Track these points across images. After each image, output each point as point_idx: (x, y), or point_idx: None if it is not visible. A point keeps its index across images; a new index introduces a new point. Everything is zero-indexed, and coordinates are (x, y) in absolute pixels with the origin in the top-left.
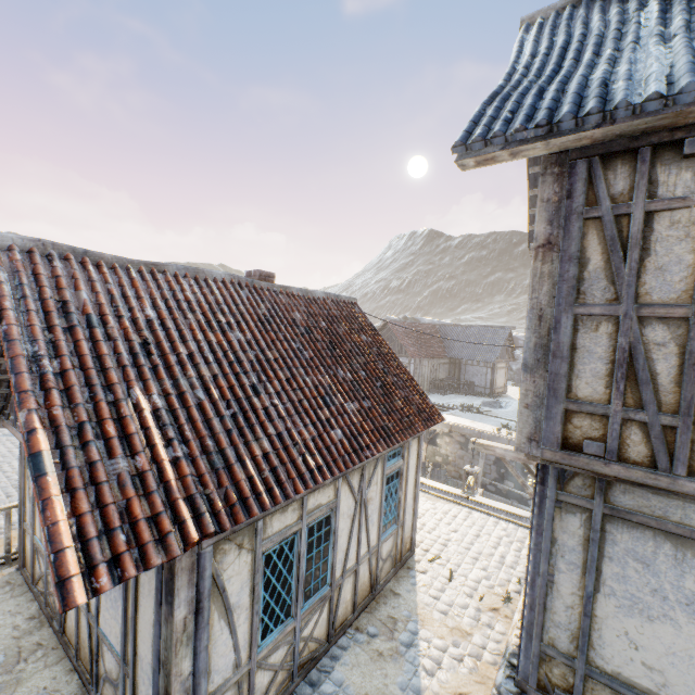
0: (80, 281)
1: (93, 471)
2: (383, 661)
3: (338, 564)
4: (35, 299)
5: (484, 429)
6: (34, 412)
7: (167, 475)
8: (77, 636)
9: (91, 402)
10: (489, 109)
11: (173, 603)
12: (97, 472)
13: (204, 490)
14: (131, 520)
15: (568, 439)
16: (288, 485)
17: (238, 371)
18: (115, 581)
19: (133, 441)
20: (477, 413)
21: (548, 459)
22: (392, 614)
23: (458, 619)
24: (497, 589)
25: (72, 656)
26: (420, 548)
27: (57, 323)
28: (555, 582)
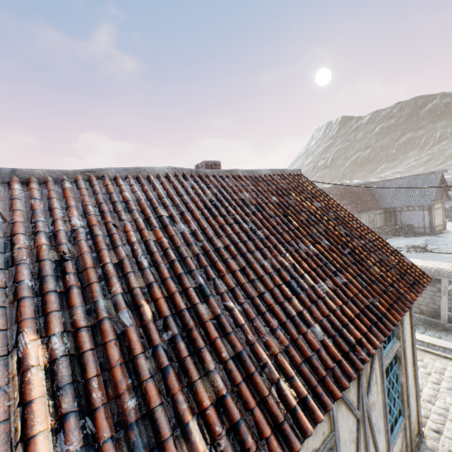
0: None
1: None
2: None
3: None
4: None
5: (440, 267)
6: None
7: None
8: None
9: None
10: None
11: None
12: None
13: None
14: None
15: None
16: None
17: (179, 272)
18: None
19: None
20: (425, 252)
21: None
22: None
23: None
24: None
25: None
26: (429, 428)
27: None
28: None
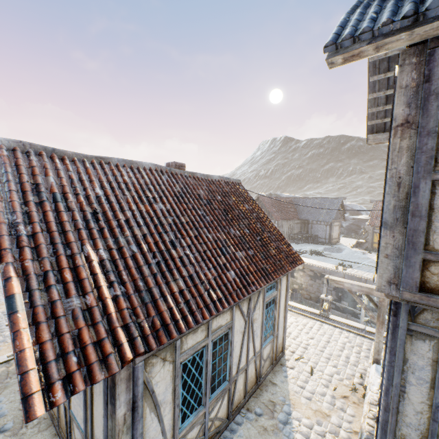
0: (49, 170)
1: (54, 308)
2: (267, 435)
3: (234, 365)
4: (16, 182)
5: (327, 266)
6: (10, 264)
7: (109, 309)
8: (58, 412)
9: (54, 256)
10: (352, 16)
11: (115, 404)
12: (56, 309)
13: (137, 319)
14: (82, 345)
15: (425, 283)
16: (197, 314)
17: (161, 231)
18: (68, 394)
19: (84, 284)
20: (321, 255)
21: (408, 300)
22: (272, 398)
23: (319, 404)
24: (346, 381)
25: (55, 425)
26: (289, 350)
27: (30, 199)
28: (406, 392)
